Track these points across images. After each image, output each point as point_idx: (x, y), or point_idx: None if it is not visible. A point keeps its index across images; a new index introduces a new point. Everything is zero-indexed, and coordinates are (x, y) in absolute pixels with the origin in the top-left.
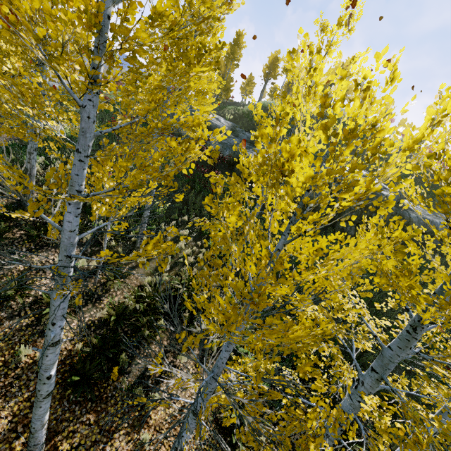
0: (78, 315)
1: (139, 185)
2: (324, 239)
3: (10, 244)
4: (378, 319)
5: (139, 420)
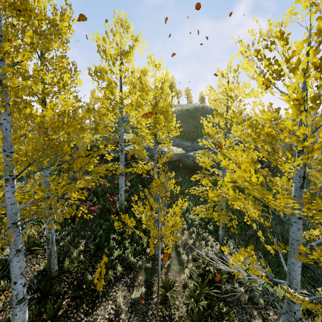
0: None
1: None
2: None
3: (66, 319)
4: None
5: None
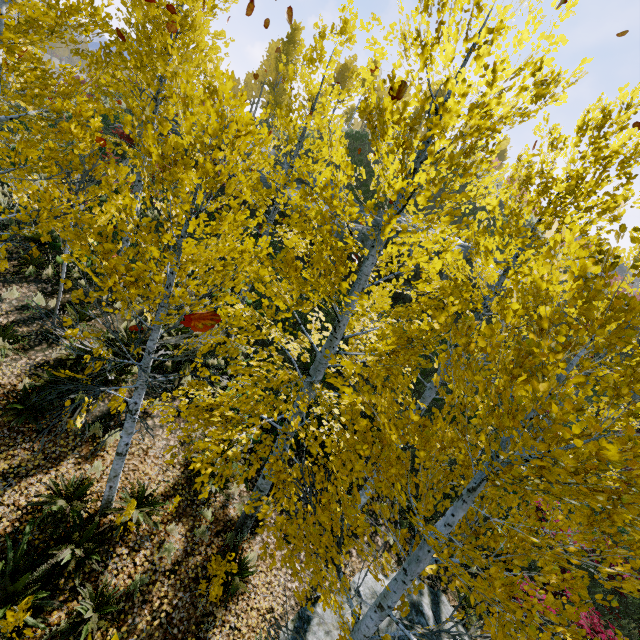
0: (29, 353)
1: (45, 168)
2: (248, 241)
3: None
4: (419, 390)
5: (93, 454)
